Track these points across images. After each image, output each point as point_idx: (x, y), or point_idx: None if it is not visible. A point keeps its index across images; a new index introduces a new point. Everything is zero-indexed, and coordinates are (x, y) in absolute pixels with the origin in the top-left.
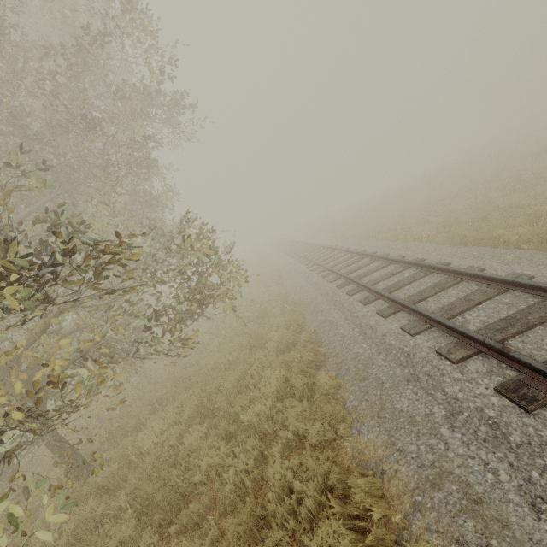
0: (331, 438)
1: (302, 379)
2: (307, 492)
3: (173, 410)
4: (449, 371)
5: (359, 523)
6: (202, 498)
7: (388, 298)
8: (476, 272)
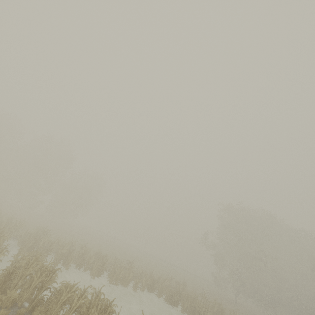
0: None
1: None
2: None
3: None
4: None
5: None
6: None
7: None
8: None
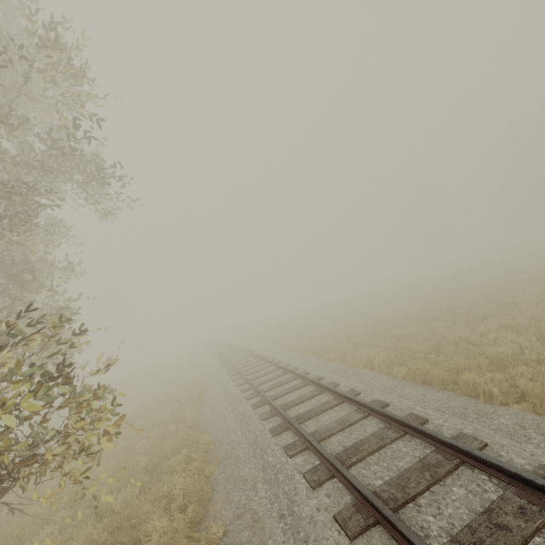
0: None
1: None
2: None
3: None
4: None
5: None
6: None
7: (351, 483)
8: (486, 455)
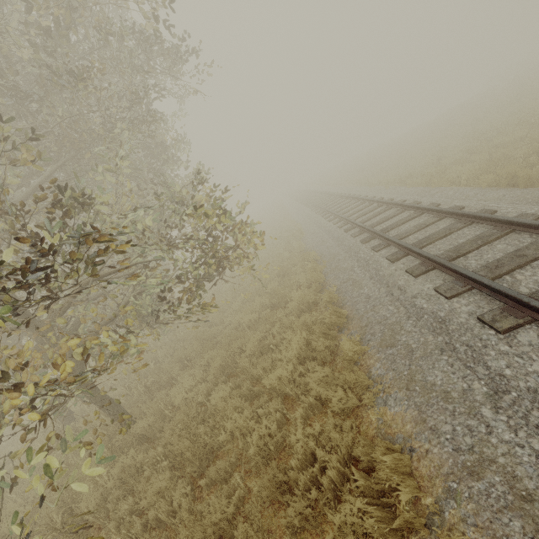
0: (354, 405)
1: (324, 344)
2: (329, 463)
3: (201, 368)
4: (494, 342)
5: (384, 499)
6: (229, 454)
7: (419, 255)
8: (531, 221)
